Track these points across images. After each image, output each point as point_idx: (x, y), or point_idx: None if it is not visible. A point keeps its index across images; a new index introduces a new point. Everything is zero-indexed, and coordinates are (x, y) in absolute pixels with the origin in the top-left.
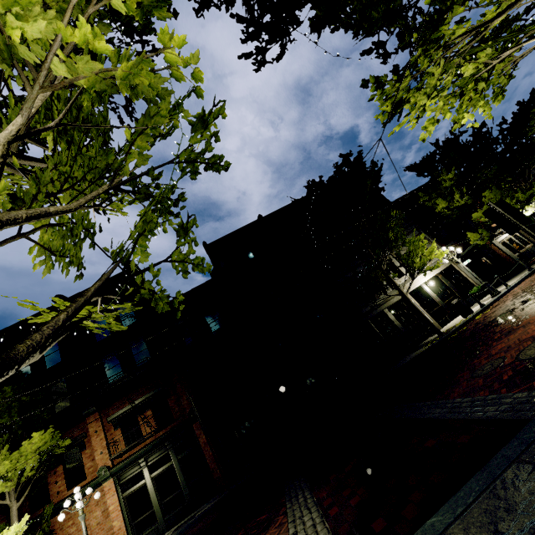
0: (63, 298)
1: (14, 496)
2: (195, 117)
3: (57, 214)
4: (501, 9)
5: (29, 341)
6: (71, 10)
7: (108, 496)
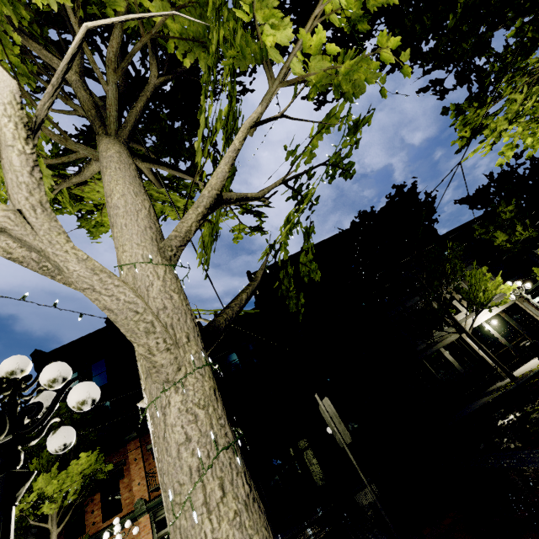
0: None
1: (56, 521)
2: (353, 122)
3: (251, 199)
4: None
5: (225, 315)
6: (312, 20)
7: (143, 534)
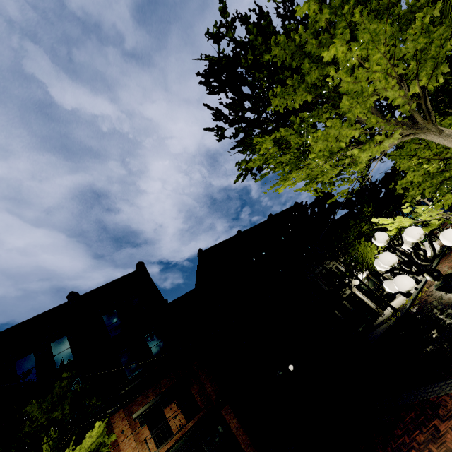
0: (77, 294)
1: None
2: None
3: None
4: None
5: None
6: None
7: None
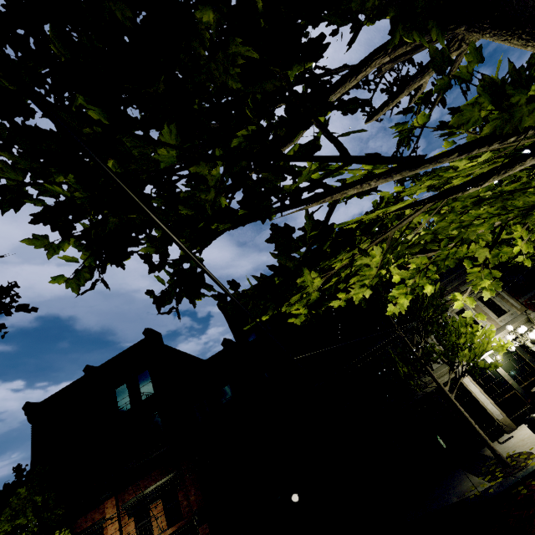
0: (91, 368)
1: None
2: None
3: None
4: (487, 156)
5: None
6: None
7: None
